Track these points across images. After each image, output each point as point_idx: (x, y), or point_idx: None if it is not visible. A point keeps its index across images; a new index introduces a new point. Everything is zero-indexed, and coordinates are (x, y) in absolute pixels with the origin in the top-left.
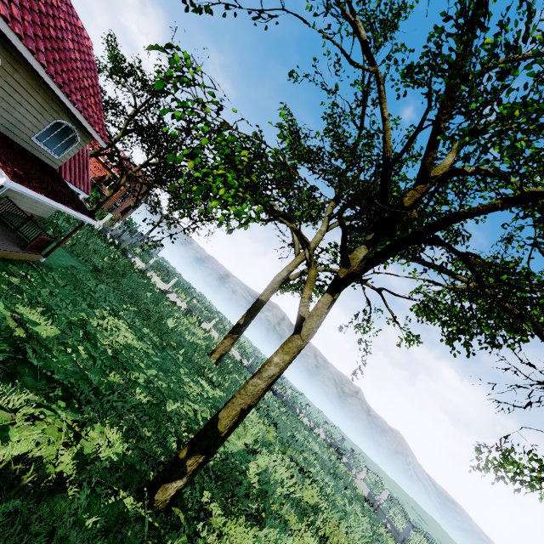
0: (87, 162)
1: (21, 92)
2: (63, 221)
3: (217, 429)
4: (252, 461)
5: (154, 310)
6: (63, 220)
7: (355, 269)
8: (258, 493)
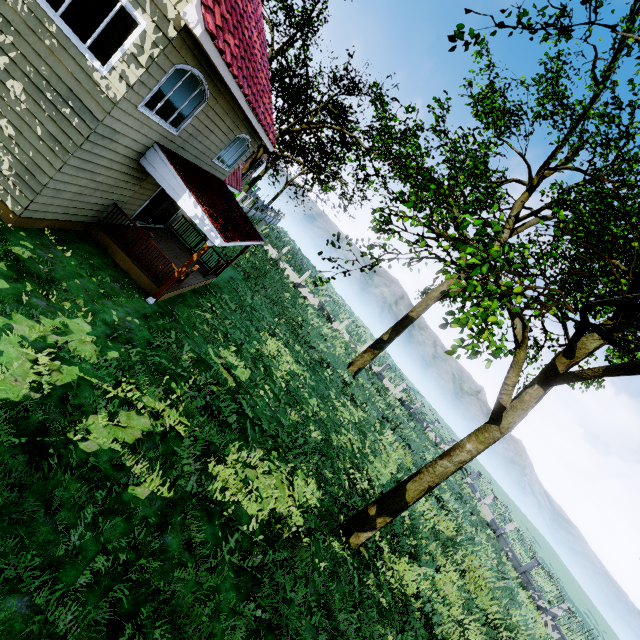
0: None
1: (216, 120)
2: None
3: (404, 499)
4: None
5: (296, 317)
6: None
7: (586, 371)
8: (409, 527)
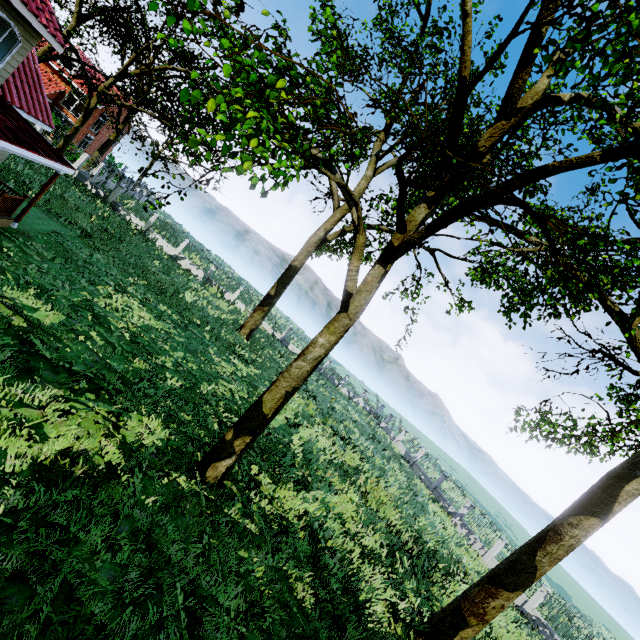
0: (37, 75)
1: None
2: (23, 166)
3: (262, 412)
4: (295, 433)
5: (167, 282)
6: (23, 165)
7: (413, 235)
8: (303, 461)
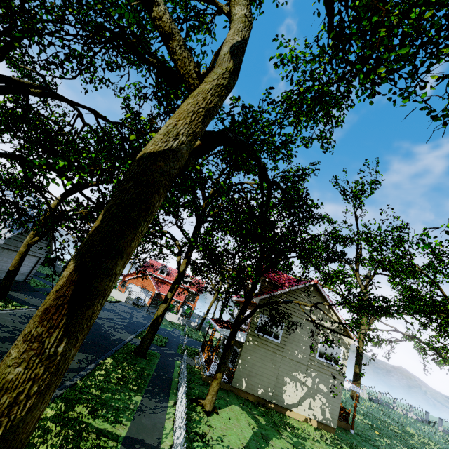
0: None
1: None
2: None
3: None
4: None
5: None
6: None
7: None
8: None
